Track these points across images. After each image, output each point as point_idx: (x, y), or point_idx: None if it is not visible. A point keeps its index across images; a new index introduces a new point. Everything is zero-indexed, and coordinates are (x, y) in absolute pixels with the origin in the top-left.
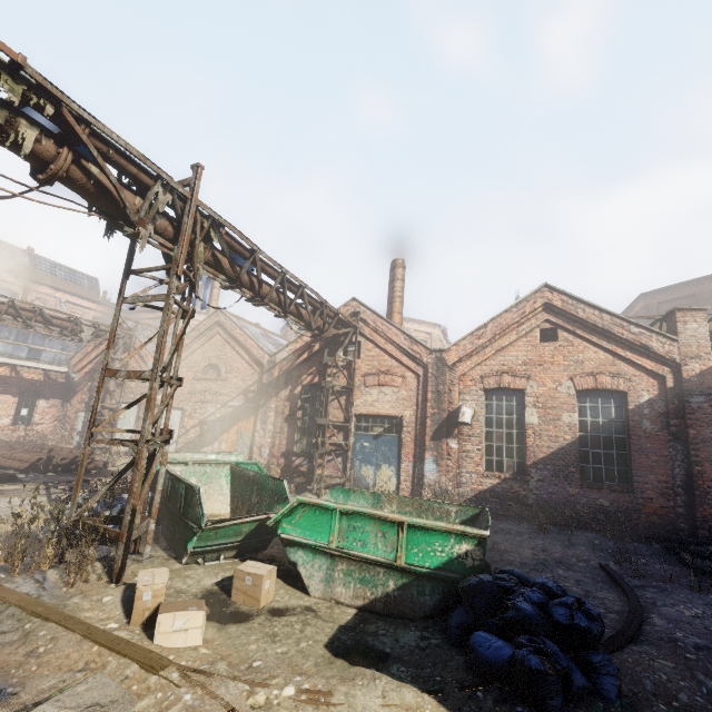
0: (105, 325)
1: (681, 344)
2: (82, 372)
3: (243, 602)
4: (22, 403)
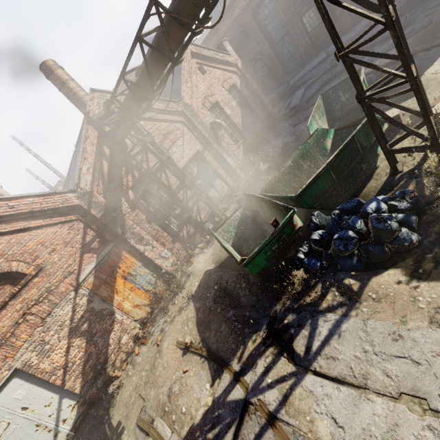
0: None
1: (232, 56)
2: None
3: (404, 121)
4: None
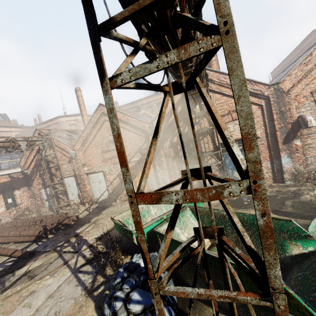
0: (31, 137)
1: None
2: (30, 168)
3: None
4: (6, 196)
